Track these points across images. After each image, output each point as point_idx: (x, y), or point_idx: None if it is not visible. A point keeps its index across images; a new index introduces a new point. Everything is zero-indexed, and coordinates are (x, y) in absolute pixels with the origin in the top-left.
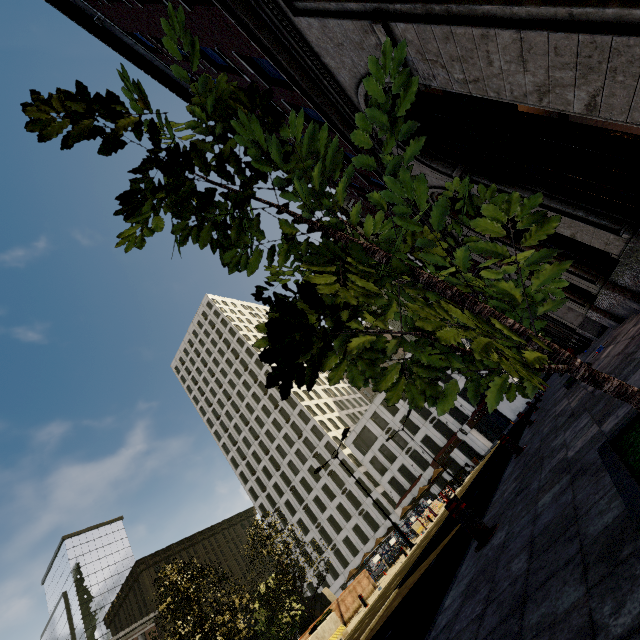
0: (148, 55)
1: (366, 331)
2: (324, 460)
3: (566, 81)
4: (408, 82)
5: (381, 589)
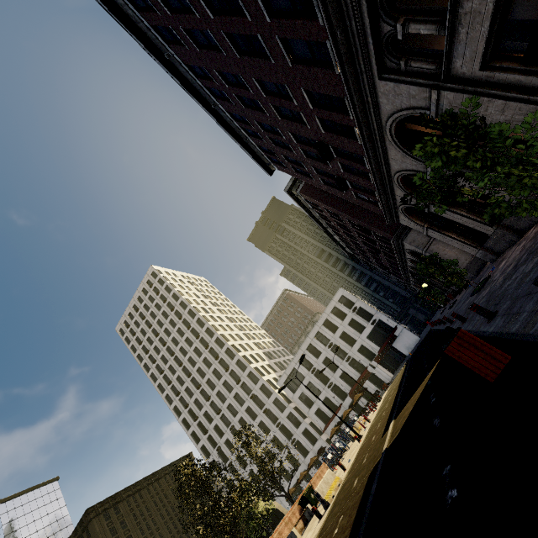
0: (192, 79)
1: (535, 173)
2: (259, 400)
3: (519, 120)
4: None
5: (352, 459)
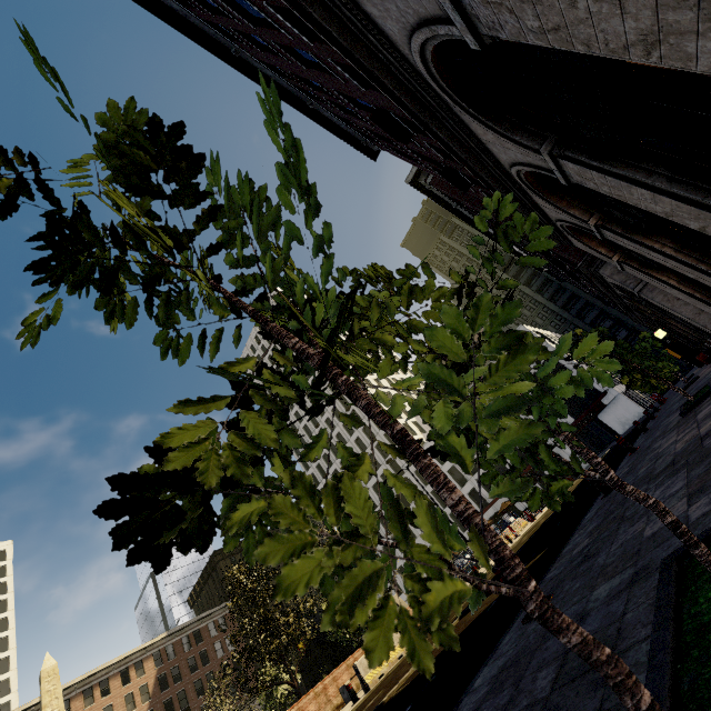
0: (182, 10)
1: (265, 490)
2: (398, 467)
3: (684, 26)
4: (295, 143)
5: None
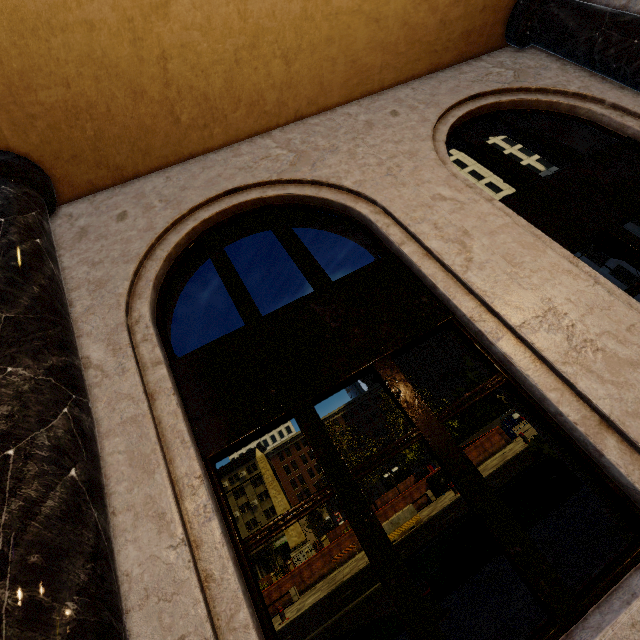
0: None
1: None
2: None
3: None
4: None
5: None
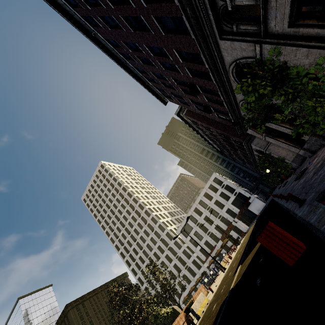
0: (110, 48)
1: None
2: (165, 242)
3: None
4: None
5: (218, 285)
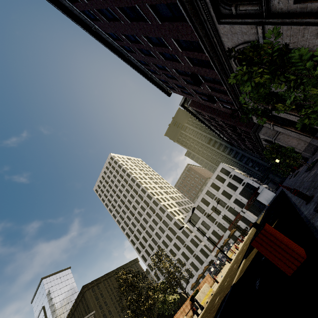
0: (111, 42)
1: None
2: (173, 231)
3: None
4: None
5: (223, 276)
